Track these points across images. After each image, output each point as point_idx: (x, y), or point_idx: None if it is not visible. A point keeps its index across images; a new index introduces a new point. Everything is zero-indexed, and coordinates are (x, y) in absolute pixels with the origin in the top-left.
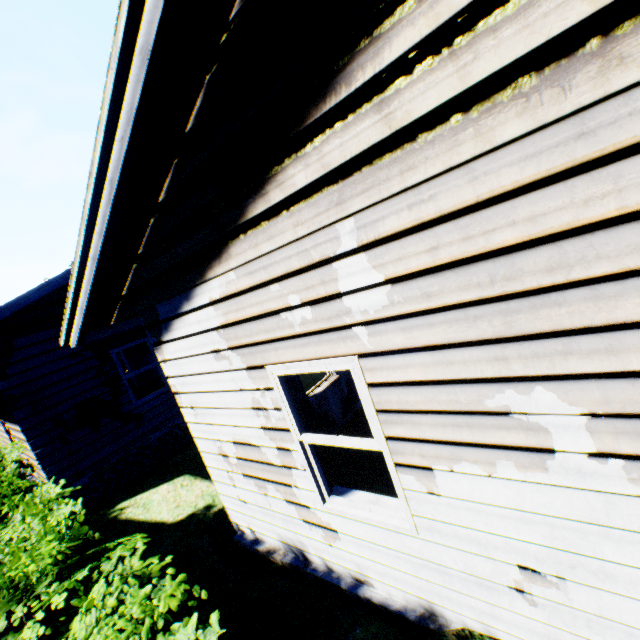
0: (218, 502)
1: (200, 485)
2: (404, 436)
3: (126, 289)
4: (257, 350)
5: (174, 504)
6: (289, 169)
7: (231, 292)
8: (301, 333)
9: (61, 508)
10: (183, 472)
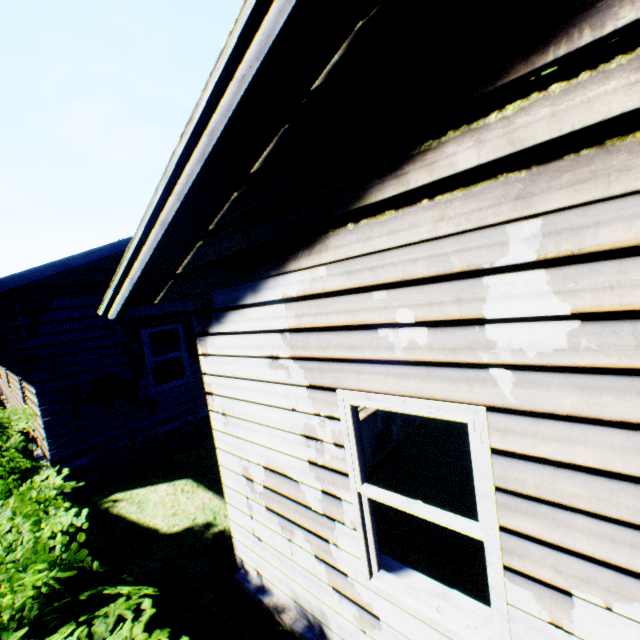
0: (219, 521)
1: (202, 495)
2: (533, 534)
3: (182, 267)
4: (330, 367)
5: (171, 510)
6: (450, 144)
7: (314, 291)
8: (402, 359)
9: (59, 514)
10: (186, 475)
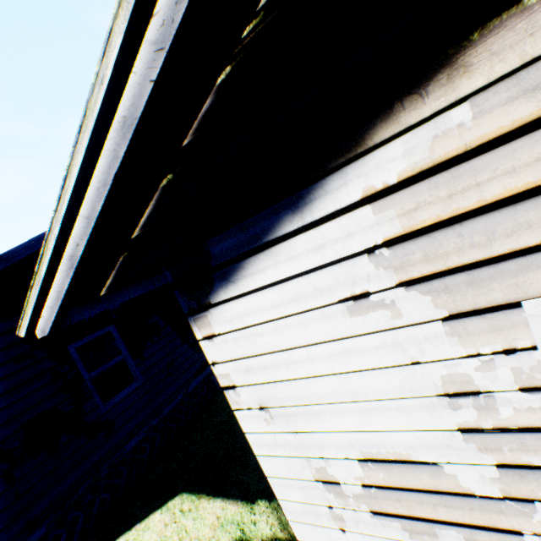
0: (251, 534)
1: (210, 508)
2: None
3: (139, 228)
4: (497, 272)
5: None
6: None
7: (443, 157)
8: None
9: None
10: (176, 490)
